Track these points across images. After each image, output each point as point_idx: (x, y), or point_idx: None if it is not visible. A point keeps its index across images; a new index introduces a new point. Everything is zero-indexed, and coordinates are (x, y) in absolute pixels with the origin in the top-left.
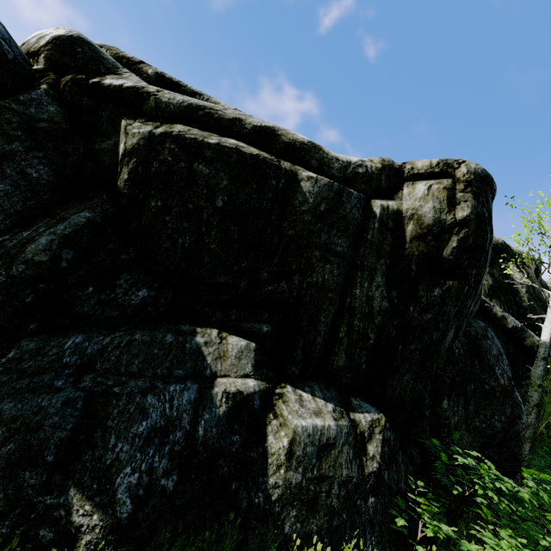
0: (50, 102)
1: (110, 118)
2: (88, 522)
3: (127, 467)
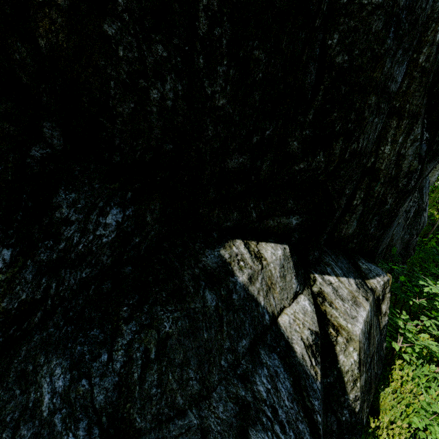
0: None
1: None
2: None
3: None
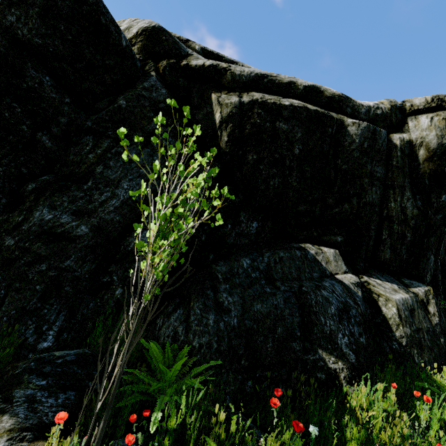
0: (161, 86)
1: (198, 93)
2: (337, 366)
3: (339, 334)
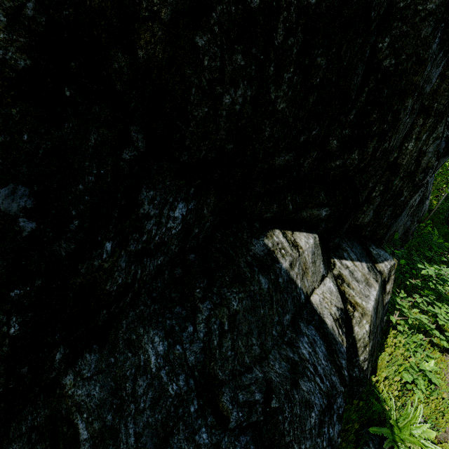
0: None
1: None
2: None
3: None
